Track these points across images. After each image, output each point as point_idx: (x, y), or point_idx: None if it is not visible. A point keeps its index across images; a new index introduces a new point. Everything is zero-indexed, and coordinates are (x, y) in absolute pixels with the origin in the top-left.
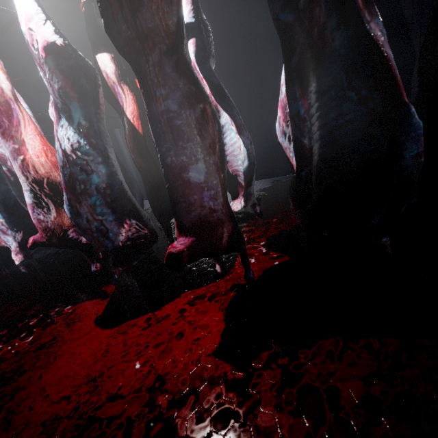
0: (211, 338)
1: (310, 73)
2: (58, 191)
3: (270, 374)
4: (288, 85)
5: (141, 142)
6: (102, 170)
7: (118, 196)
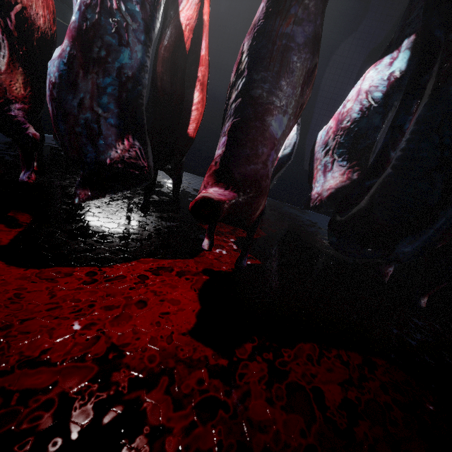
0: (184, 316)
1: (425, 98)
2: (29, 37)
3: (257, 366)
4: (407, 95)
5: (181, 59)
6: (138, 52)
7: (135, 100)
